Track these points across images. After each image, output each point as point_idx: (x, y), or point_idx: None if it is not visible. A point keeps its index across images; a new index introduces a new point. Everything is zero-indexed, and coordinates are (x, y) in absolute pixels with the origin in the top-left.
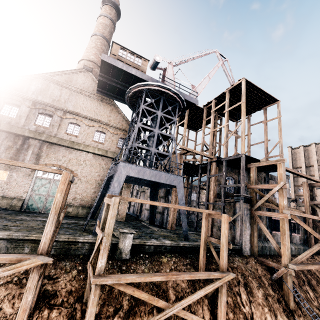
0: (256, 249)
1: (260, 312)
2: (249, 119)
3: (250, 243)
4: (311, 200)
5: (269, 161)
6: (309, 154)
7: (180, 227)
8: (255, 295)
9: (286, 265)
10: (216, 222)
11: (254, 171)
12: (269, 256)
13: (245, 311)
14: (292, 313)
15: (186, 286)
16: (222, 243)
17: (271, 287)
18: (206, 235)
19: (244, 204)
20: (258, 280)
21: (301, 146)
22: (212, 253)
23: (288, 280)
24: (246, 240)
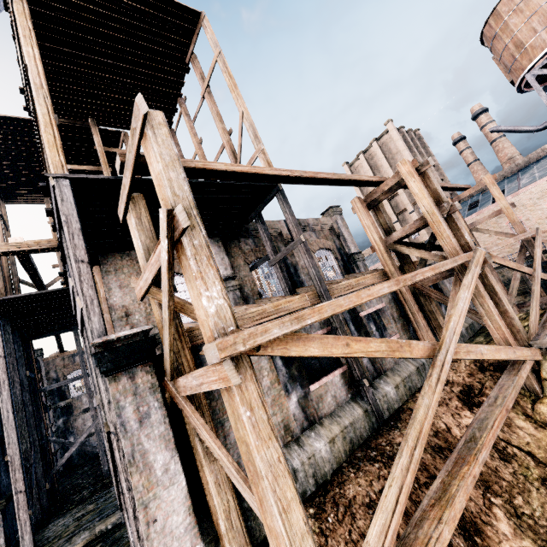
0: (236, 541)
1: None
2: (183, 107)
3: (199, 536)
4: (387, 235)
5: (127, 153)
6: (376, 162)
7: (98, 500)
8: None
9: None
10: None
11: (136, 223)
12: (314, 507)
13: None
14: None
15: None
16: None
17: None
18: None
19: (110, 384)
20: None
21: (360, 154)
22: None
23: None
24: None
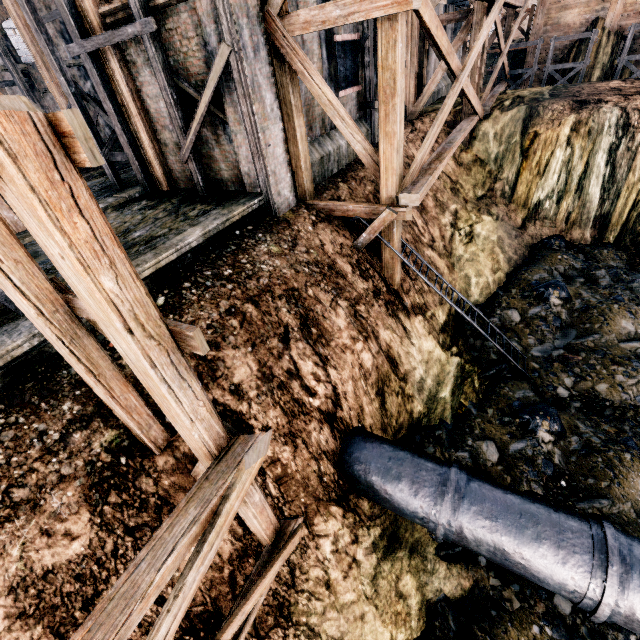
0: (308, 179)
1: (349, 366)
2: None
3: (289, 168)
4: None
5: None
6: None
7: None
8: (333, 332)
9: (392, 199)
10: (164, 129)
11: None
12: (341, 179)
13: (319, 403)
14: (399, 297)
15: (97, 537)
16: (135, 365)
17: (360, 272)
18: (49, 301)
19: None
20: (330, 280)
21: None
22: (176, 285)
23: (395, 236)
24: (276, 167)
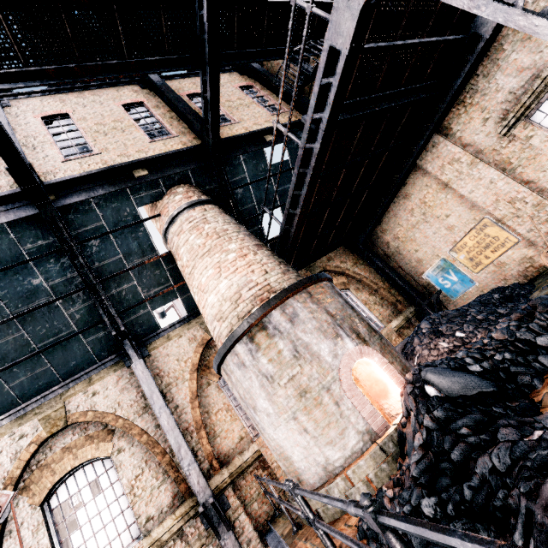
0: None
1: None
2: None
3: None
4: None
5: None
6: None
7: None
8: None
9: None
10: None
11: None
12: None
13: None
14: None
15: None
16: None
17: None
18: None
19: None
20: None
21: None
22: None
23: None
24: None
